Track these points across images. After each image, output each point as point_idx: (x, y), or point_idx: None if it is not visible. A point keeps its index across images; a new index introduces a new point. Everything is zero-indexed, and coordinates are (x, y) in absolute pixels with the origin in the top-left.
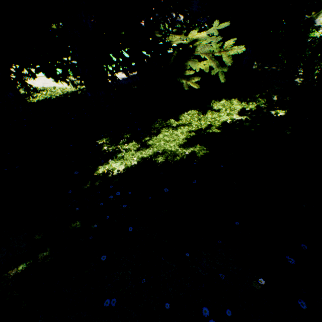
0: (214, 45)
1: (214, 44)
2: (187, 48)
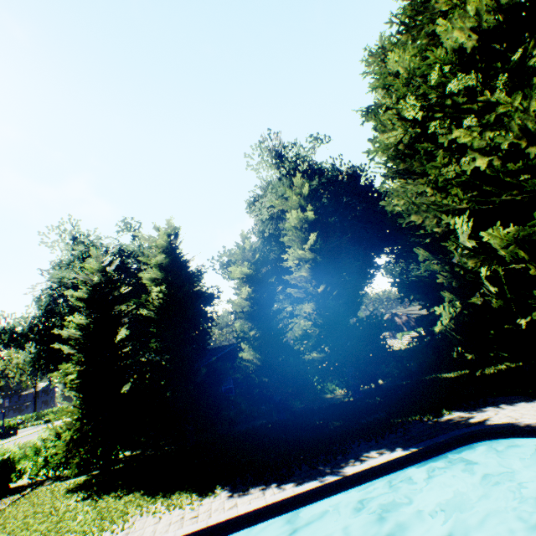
0: None
1: None
2: None
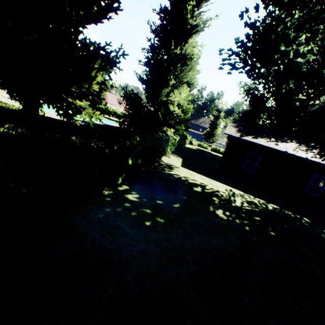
0: (91, 111)
1: (91, 110)
2: (80, 108)
